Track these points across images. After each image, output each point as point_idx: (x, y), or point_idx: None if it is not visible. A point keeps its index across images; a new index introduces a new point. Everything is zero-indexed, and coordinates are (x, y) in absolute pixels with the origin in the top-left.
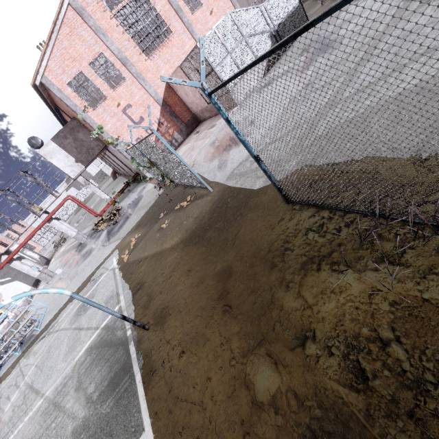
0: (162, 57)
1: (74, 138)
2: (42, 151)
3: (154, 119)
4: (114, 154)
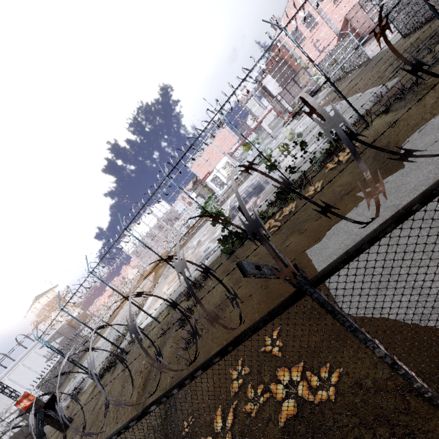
0: (344, 0)
1: (280, 71)
2: (264, 81)
3: (332, 47)
4: (296, 82)
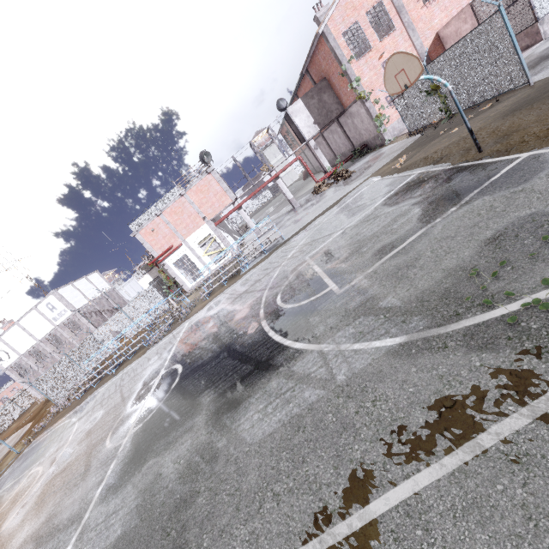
0: (440, 4)
1: (319, 99)
2: (290, 108)
3: None
4: (342, 126)
